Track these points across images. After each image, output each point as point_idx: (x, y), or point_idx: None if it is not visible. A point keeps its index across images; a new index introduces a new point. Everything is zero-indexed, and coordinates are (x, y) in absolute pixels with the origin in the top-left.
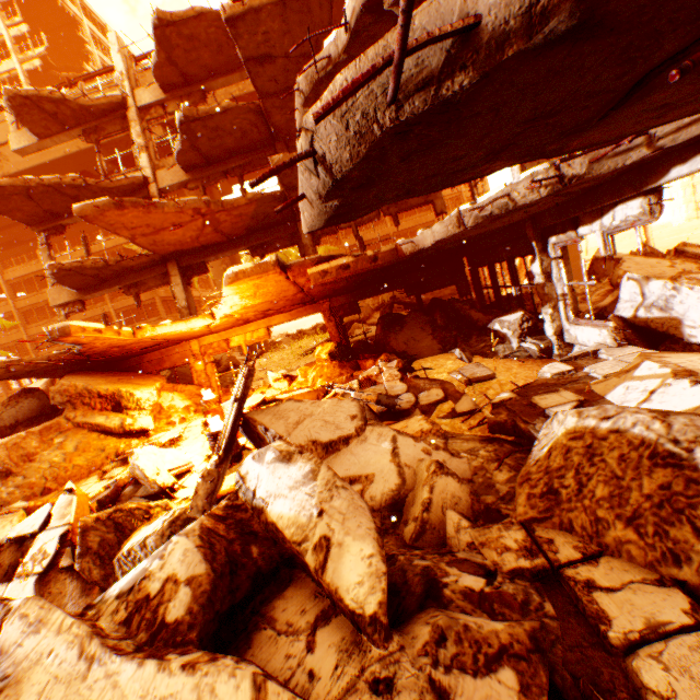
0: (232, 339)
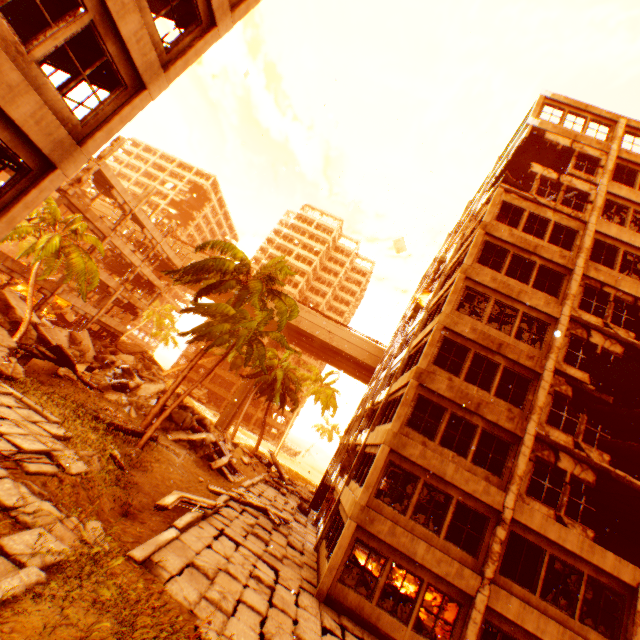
0: (60, 300)
